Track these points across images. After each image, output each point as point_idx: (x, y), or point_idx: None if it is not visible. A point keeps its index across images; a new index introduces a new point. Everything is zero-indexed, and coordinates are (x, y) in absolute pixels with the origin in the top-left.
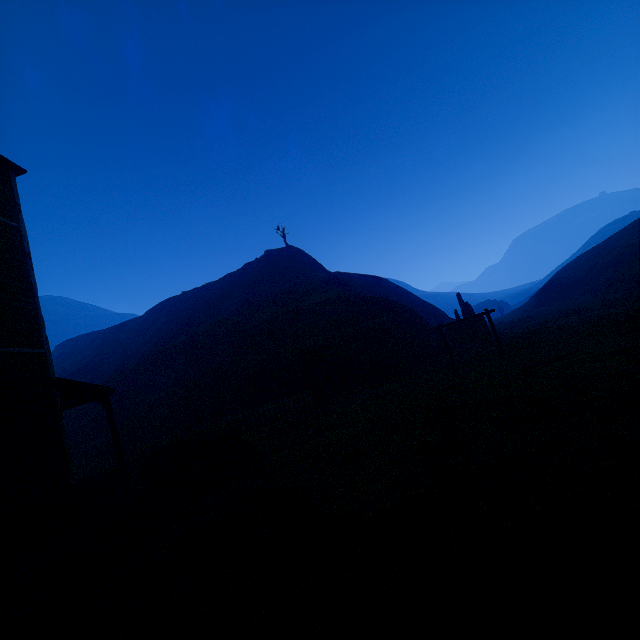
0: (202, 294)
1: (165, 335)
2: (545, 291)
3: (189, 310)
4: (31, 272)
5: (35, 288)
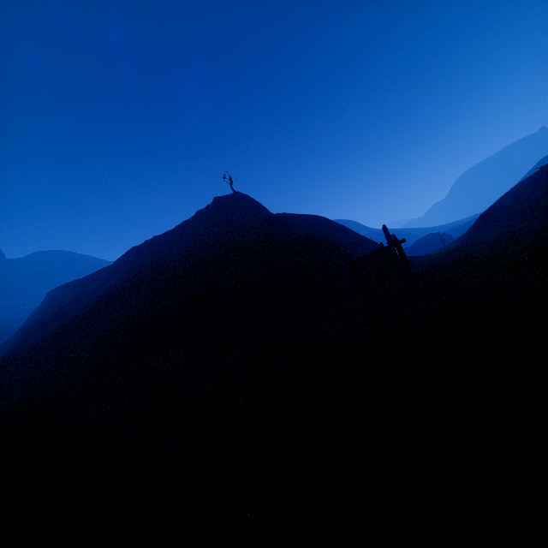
0: (158, 241)
1: (121, 281)
2: (482, 220)
3: (145, 257)
4: None
5: None
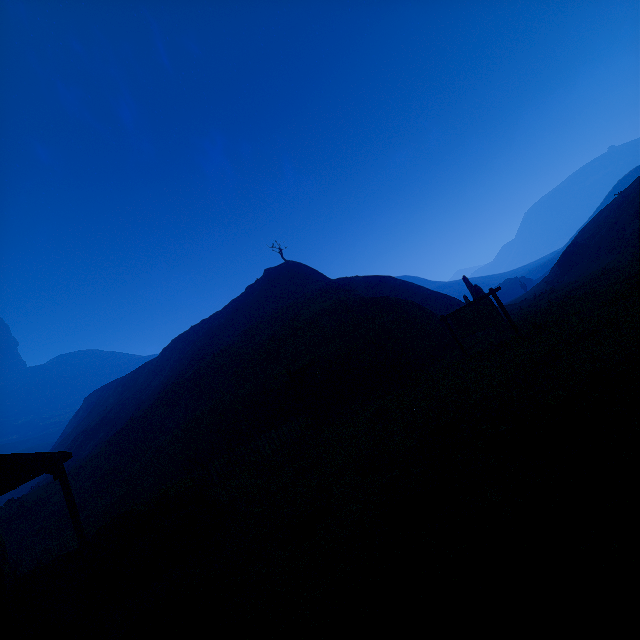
0: (209, 325)
1: (175, 373)
2: (566, 258)
3: (197, 343)
4: None
5: None
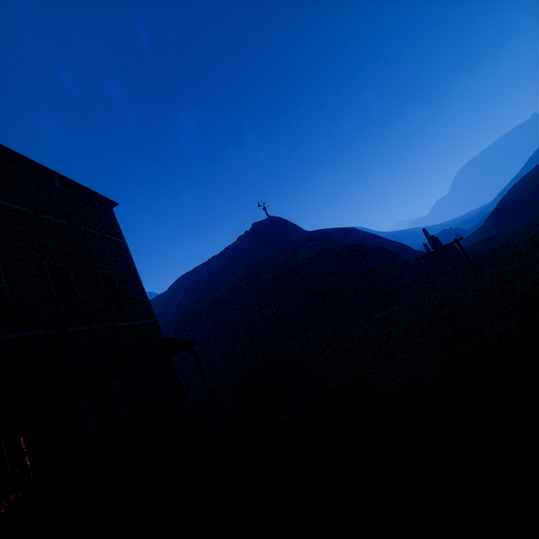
0: (210, 267)
1: (190, 303)
2: (498, 213)
3: (203, 281)
4: (136, 270)
5: (140, 280)
